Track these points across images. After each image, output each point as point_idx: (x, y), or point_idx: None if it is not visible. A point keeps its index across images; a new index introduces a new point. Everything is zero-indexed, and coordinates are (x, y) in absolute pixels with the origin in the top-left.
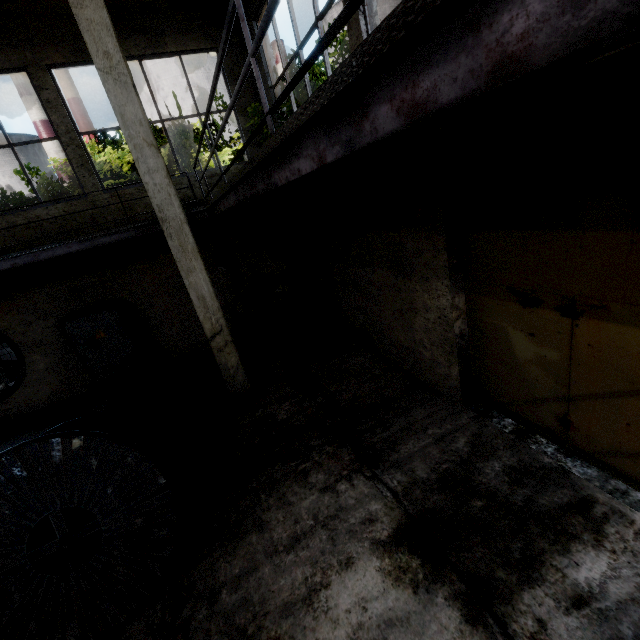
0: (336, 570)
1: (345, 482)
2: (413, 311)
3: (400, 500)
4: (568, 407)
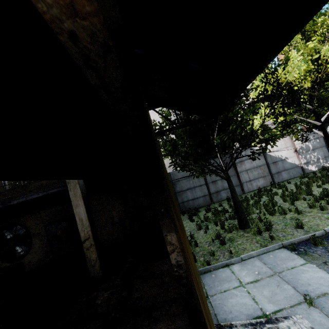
0: None
1: None
2: None
3: None
4: None
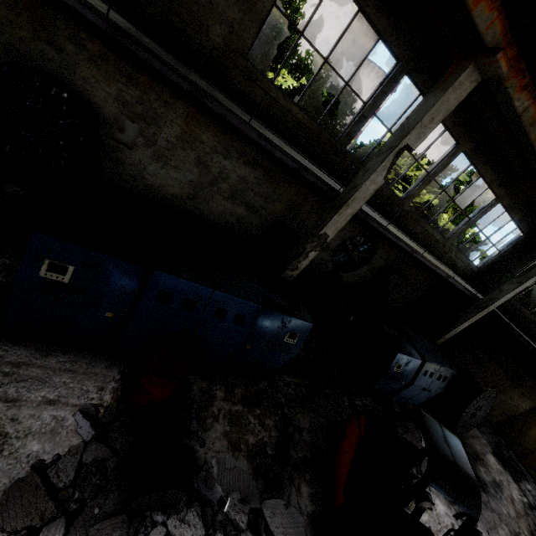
0: (486, 452)
1: (474, 428)
2: (502, 392)
3: (489, 444)
4: (531, 454)
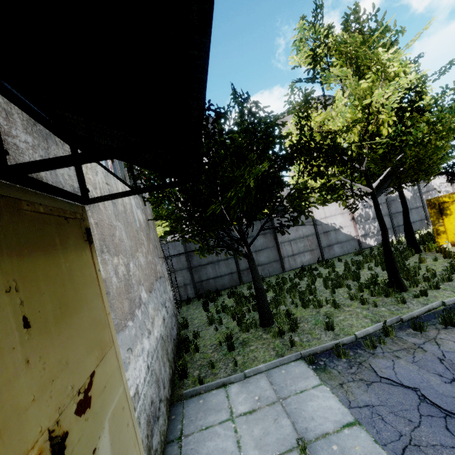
0: None
1: None
2: None
3: None
4: None
